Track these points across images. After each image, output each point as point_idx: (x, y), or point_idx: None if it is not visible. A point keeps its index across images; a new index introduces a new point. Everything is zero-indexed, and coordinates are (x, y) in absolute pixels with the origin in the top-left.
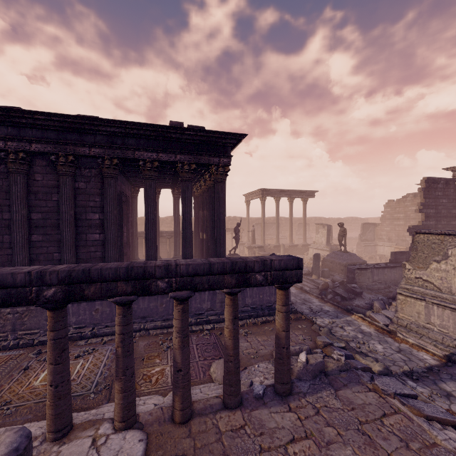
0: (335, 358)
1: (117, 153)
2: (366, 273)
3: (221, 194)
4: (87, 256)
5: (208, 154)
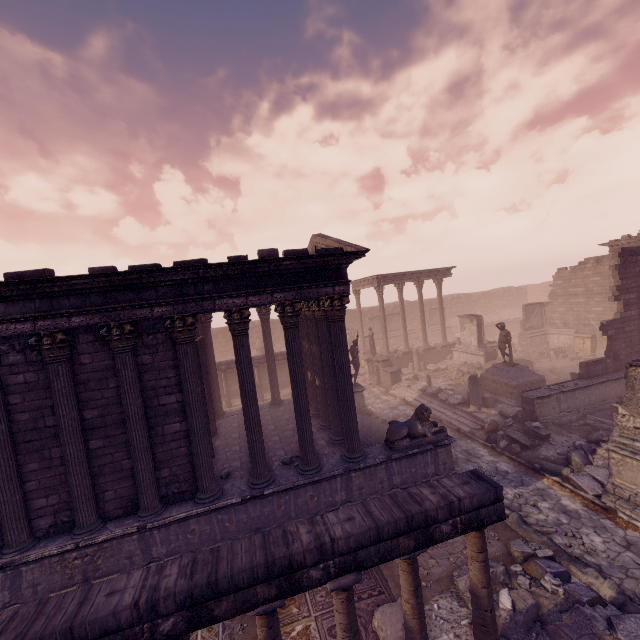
0: (549, 590)
1: (191, 308)
2: (550, 402)
3: (342, 338)
4: (167, 456)
5: (316, 285)
